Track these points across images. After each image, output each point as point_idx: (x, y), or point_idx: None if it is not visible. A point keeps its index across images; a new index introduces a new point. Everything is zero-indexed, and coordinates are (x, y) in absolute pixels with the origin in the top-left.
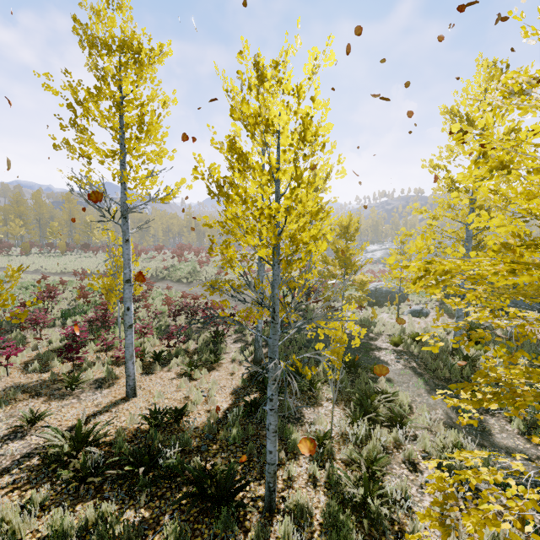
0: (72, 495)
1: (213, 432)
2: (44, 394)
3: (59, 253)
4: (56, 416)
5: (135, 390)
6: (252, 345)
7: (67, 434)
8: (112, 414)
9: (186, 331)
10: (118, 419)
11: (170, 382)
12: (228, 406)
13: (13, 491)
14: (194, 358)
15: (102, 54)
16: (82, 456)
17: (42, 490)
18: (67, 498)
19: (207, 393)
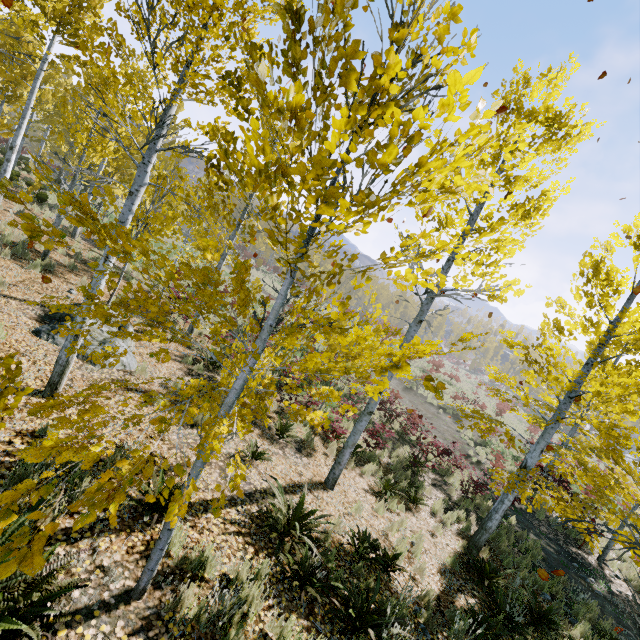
0: (287, 592)
1: (428, 626)
2: (258, 425)
3: (278, 278)
4: (268, 461)
5: (336, 482)
6: (459, 508)
7: (291, 504)
8: (315, 499)
9: (380, 432)
10: (321, 512)
11: (364, 494)
12: (438, 591)
13: (239, 535)
14: (388, 476)
15: (520, 123)
16: (305, 549)
17: (260, 556)
18: (282, 591)
19: (409, 546)
